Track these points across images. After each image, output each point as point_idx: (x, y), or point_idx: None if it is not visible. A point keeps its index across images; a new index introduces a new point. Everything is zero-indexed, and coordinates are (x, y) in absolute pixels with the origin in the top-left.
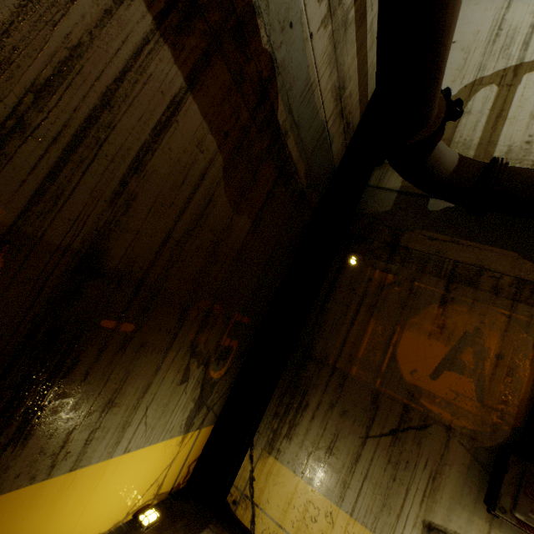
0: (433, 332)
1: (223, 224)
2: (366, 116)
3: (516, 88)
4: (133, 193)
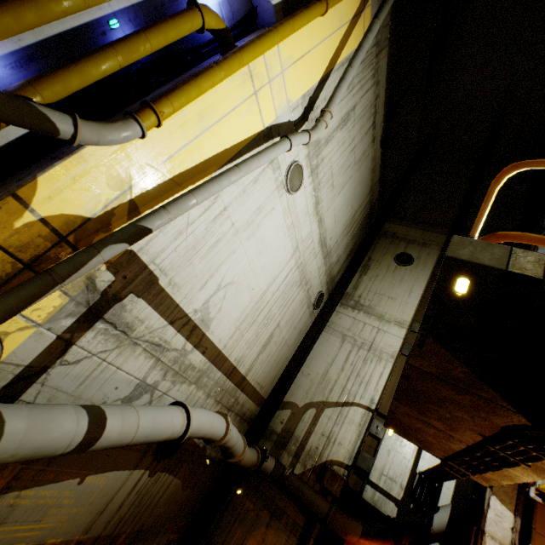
0: (260, 541)
1: (179, 497)
2: (264, 406)
3: (321, 414)
4: (154, 508)
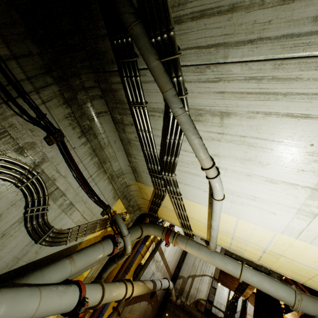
0: None
1: (150, 315)
2: (172, 278)
3: (194, 280)
4: None
